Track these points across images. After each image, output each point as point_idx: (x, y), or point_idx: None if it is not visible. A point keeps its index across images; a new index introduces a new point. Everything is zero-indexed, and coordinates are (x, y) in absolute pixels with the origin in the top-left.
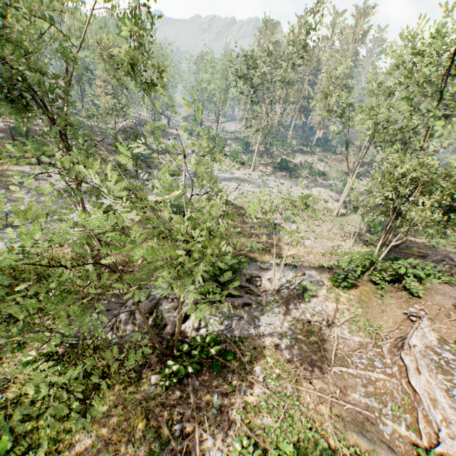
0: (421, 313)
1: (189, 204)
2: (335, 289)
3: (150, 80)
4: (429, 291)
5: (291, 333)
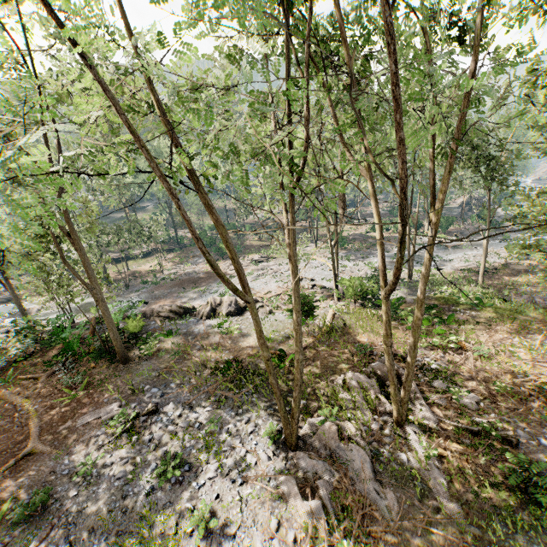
0: None
1: None
2: None
3: None
4: None
5: None
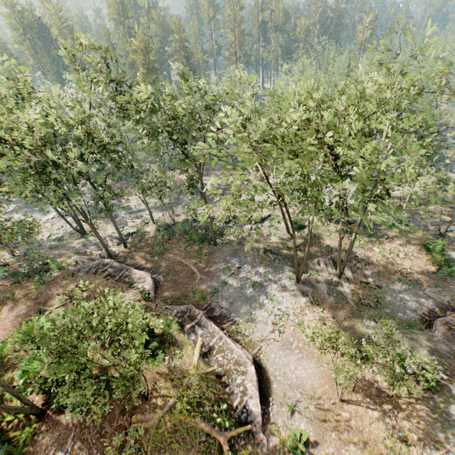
0: None
1: None
2: None
3: None
4: None
5: None
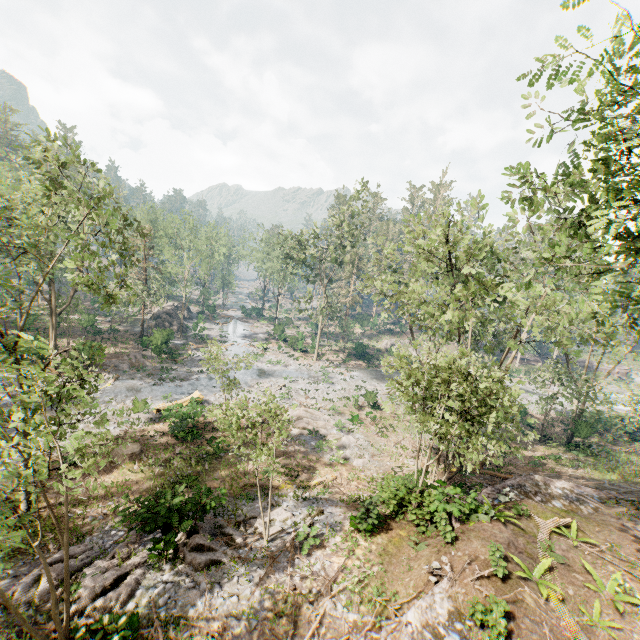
0: (446, 569)
1: (201, 412)
2: (356, 535)
3: (107, 296)
4: (469, 534)
5: (259, 609)
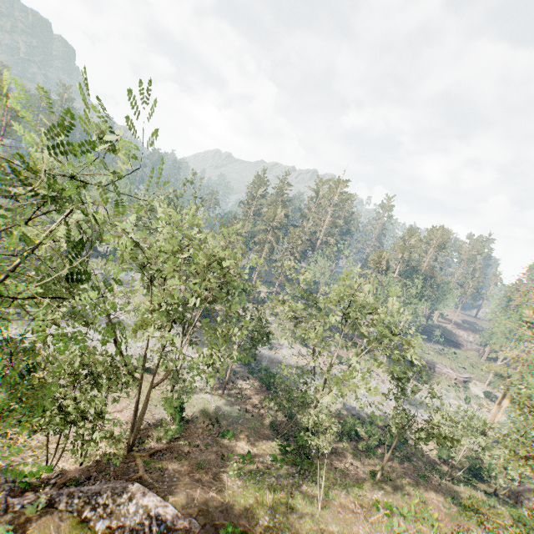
0: None
1: None
2: None
3: None
4: None
5: None
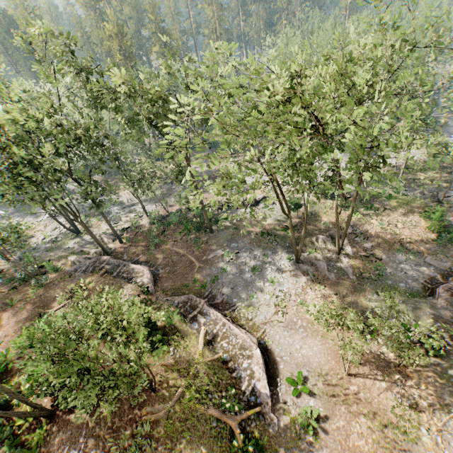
0: None
1: None
2: None
3: None
4: None
5: None
